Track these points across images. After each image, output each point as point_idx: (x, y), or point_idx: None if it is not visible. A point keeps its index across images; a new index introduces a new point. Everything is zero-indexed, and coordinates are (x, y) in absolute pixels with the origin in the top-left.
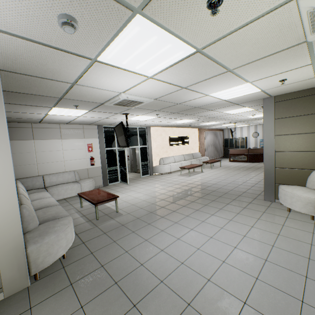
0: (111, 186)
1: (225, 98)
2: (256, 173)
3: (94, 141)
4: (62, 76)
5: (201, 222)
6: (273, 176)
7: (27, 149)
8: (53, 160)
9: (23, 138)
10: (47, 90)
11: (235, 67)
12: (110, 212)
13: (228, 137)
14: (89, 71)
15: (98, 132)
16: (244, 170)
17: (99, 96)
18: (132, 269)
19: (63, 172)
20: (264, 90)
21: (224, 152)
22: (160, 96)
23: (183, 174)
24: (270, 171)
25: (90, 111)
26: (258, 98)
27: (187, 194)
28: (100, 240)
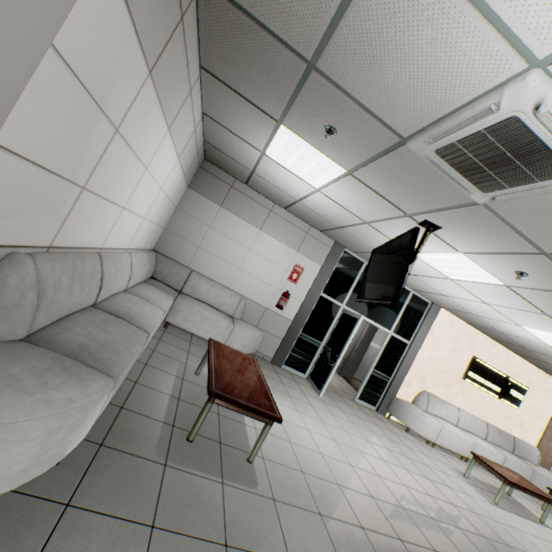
0: (285, 373)
1: None
2: None
3: (310, 267)
4: None
5: None
6: None
7: (202, 216)
8: (225, 257)
9: (210, 194)
10: None
11: None
12: (232, 443)
13: None
14: None
15: (328, 255)
16: None
17: (427, 76)
18: None
19: (225, 286)
20: None
21: None
22: None
23: (473, 481)
24: None
25: (348, 178)
26: None
27: None
28: None
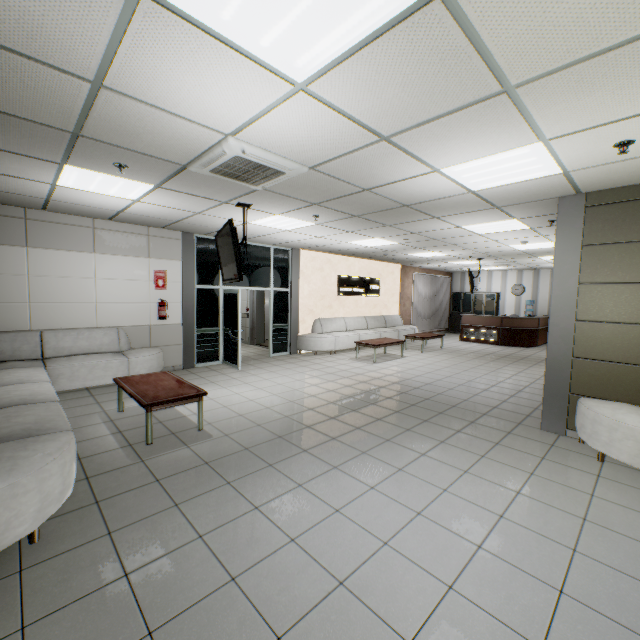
0: (202, 369)
1: (474, 186)
2: (518, 367)
3: (172, 267)
4: (57, 48)
5: (396, 472)
6: (567, 376)
7: (9, 268)
8: (71, 299)
9: (2, 239)
10: (31, 101)
11: (523, 77)
12: (182, 429)
13: (460, 289)
14: (130, 37)
15: (183, 248)
16: (492, 360)
17: (173, 139)
18: (203, 593)
19: (92, 328)
20: (570, 171)
21: (449, 320)
22: (325, 159)
23: (362, 358)
24: (561, 363)
25: (160, 189)
26: (547, 195)
27: (368, 400)
28: (141, 500)
